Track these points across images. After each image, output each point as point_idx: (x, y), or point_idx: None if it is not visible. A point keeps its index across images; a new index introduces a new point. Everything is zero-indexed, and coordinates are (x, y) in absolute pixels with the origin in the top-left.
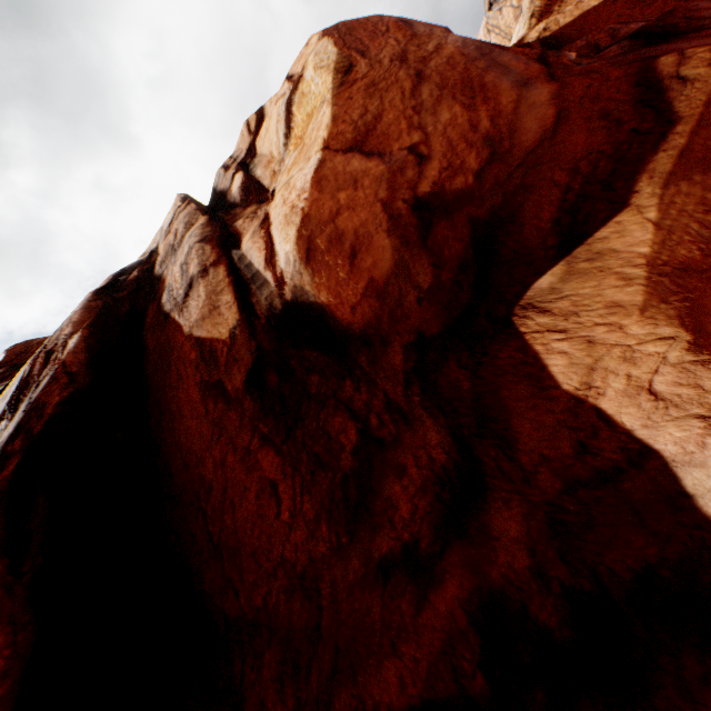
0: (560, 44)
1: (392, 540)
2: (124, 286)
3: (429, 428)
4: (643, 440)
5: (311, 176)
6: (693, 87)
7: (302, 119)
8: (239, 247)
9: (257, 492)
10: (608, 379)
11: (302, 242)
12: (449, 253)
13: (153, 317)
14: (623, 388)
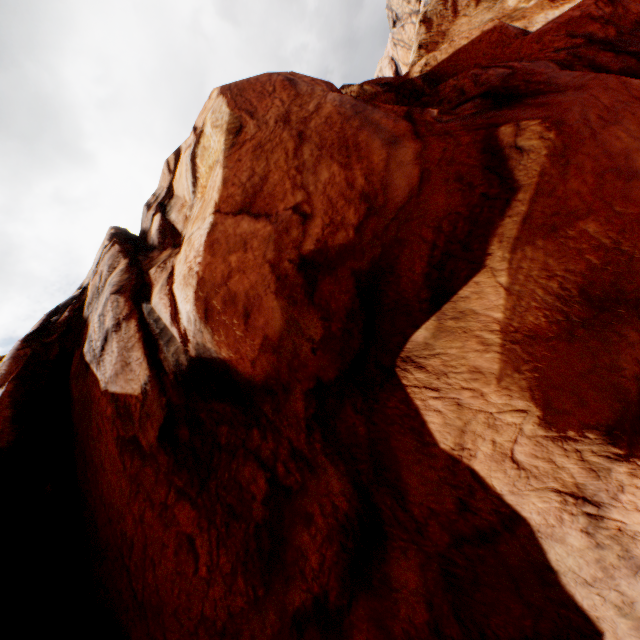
0: (438, 79)
1: (304, 592)
2: (54, 328)
3: (331, 475)
4: (512, 505)
5: (204, 239)
6: (529, 157)
7: (205, 170)
8: (150, 299)
9: (175, 548)
10: (477, 442)
11: (200, 303)
12: (336, 305)
13: (77, 365)
14: (491, 452)
